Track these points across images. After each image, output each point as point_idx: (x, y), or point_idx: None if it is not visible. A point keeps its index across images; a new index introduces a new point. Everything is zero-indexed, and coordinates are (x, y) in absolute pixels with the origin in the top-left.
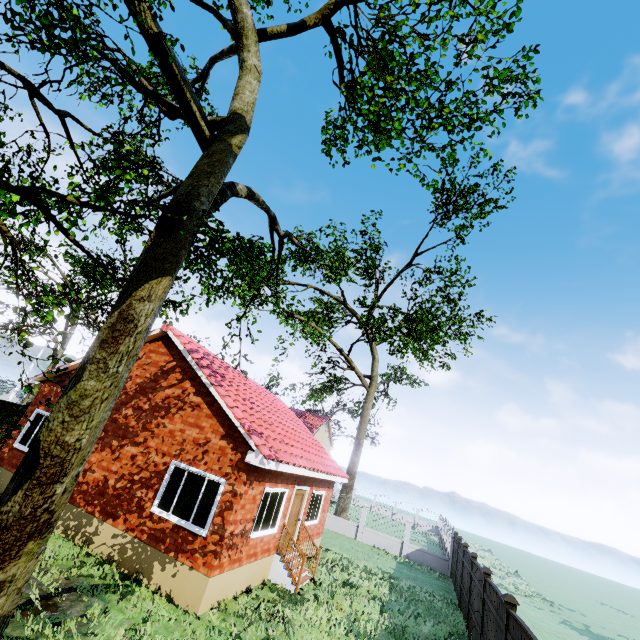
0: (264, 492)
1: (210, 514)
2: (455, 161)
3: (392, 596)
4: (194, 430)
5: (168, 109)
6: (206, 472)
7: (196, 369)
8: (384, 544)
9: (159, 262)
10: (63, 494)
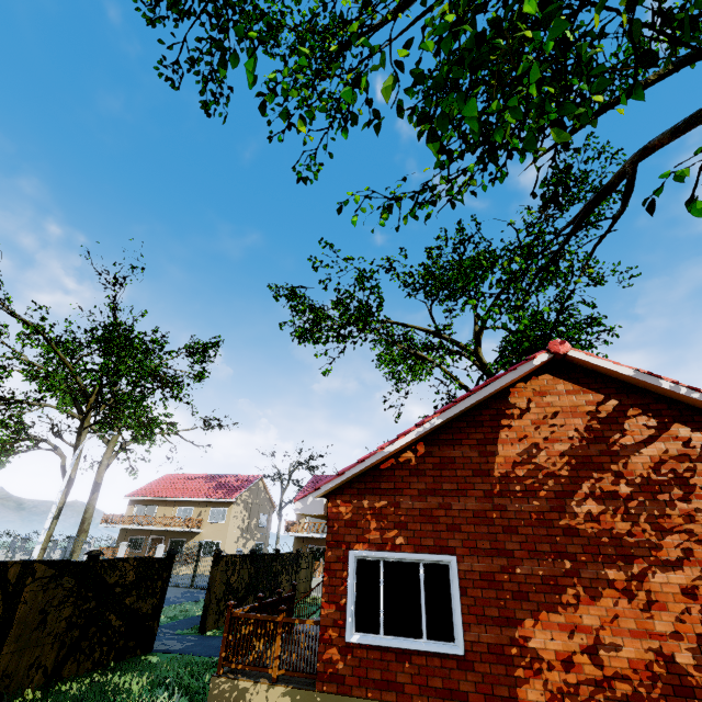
0: None
1: None
2: None
3: None
4: None
5: None
6: None
7: (701, 398)
8: None
9: None
10: None
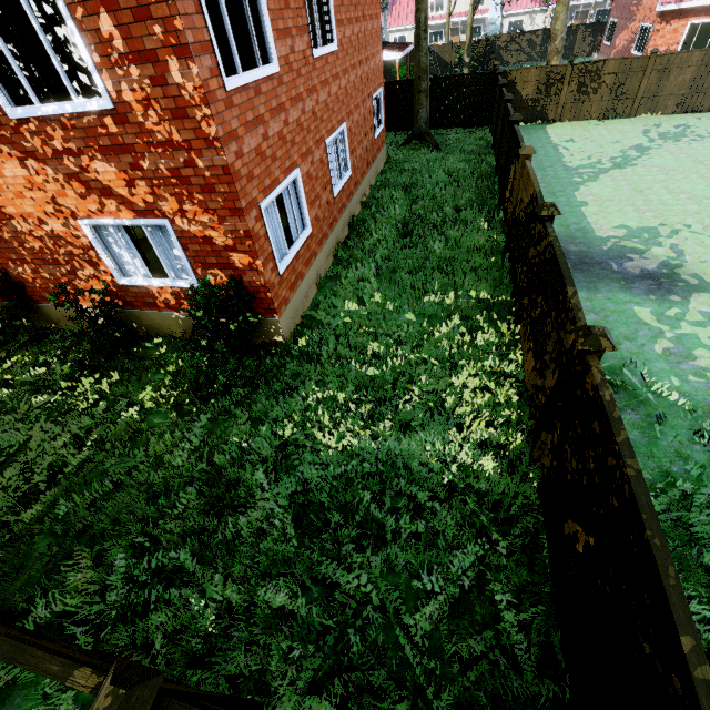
0: (687, 25)
1: (645, 46)
2: None
3: None
4: (650, 1)
5: None
6: (648, 24)
7: None
8: None
9: None
10: (559, 44)
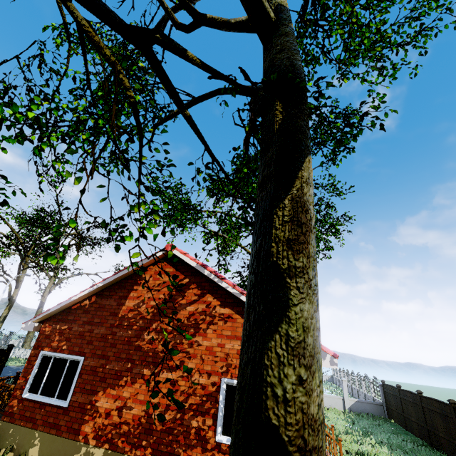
0: None
1: None
2: (393, 78)
3: (395, 454)
4: (234, 342)
5: (191, 15)
6: None
7: (218, 281)
8: (329, 403)
9: (304, 136)
10: None
